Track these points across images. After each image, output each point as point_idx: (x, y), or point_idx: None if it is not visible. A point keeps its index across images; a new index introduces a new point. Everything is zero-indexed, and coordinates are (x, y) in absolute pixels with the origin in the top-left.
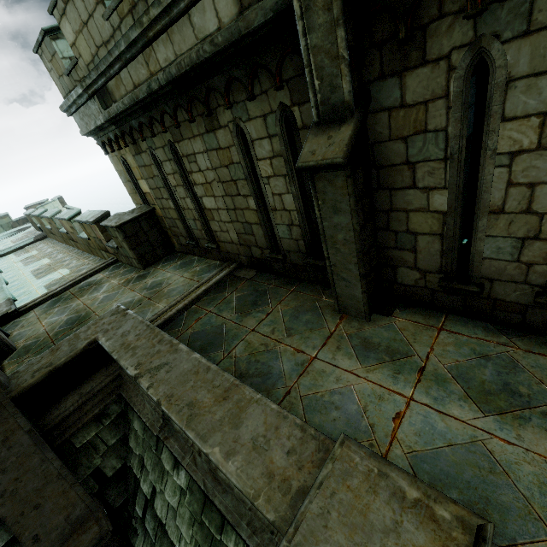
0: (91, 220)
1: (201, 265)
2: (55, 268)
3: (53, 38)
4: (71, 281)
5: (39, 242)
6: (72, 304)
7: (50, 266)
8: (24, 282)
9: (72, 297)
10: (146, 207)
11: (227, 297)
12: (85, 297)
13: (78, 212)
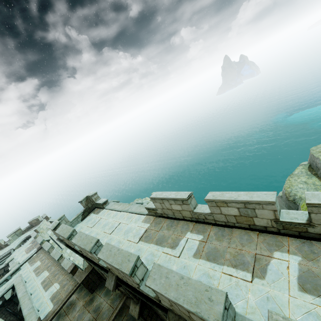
0: (68, 271)
1: (113, 294)
2: (52, 282)
3: (55, 229)
4: (63, 301)
5: (39, 252)
6: (65, 320)
7: (49, 279)
8: (39, 294)
9: (65, 314)
10: (90, 267)
11: (123, 319)
12: (70, 314)
13: (61, 255)
